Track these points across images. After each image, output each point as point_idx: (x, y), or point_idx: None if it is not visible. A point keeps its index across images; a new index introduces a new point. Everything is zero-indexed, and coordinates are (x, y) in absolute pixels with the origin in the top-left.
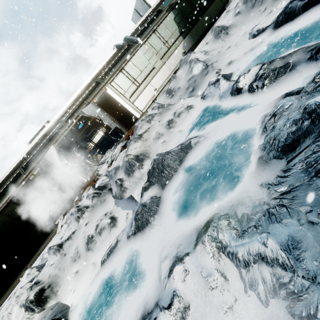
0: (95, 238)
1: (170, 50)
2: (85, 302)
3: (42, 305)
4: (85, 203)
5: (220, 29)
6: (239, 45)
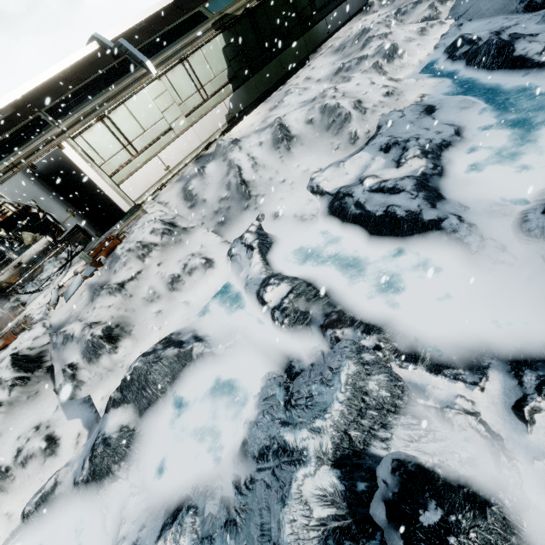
0: (14, 472)
1: (206, 104)
2: None
3: None
4: None
5: (282, 135)
6: (295, 188)
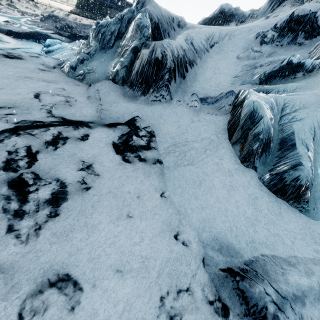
0: None
1: (67, 3)
2: None
3: None
4: None
5: (66, 14)
6: None
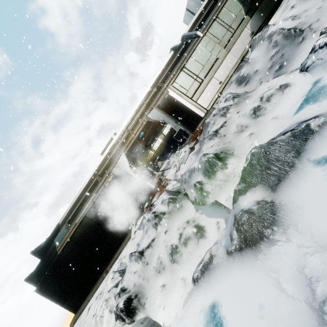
0: (180, 249)
1: (234, 35)
2: (179, 325)
3: (131, 316)
4: (160, 209)
5: None
6: None
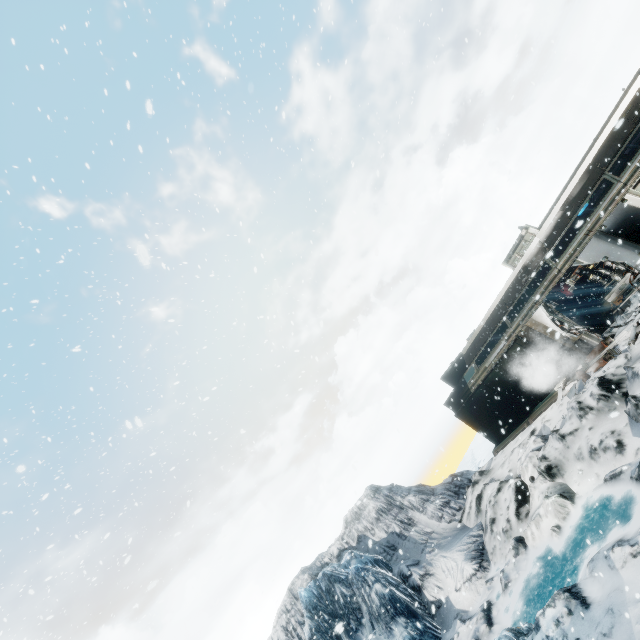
0: (599, 452)
1: None
2: (588, 499)
3: (551, 477)
4: (588, 401)
5: None
6: None
